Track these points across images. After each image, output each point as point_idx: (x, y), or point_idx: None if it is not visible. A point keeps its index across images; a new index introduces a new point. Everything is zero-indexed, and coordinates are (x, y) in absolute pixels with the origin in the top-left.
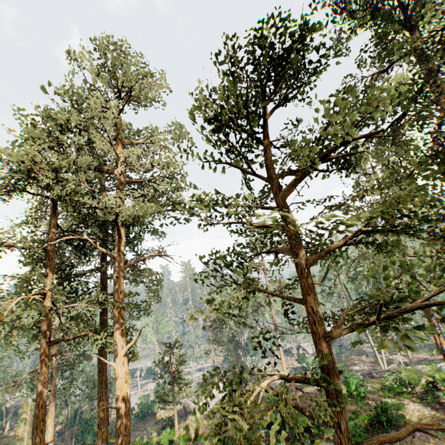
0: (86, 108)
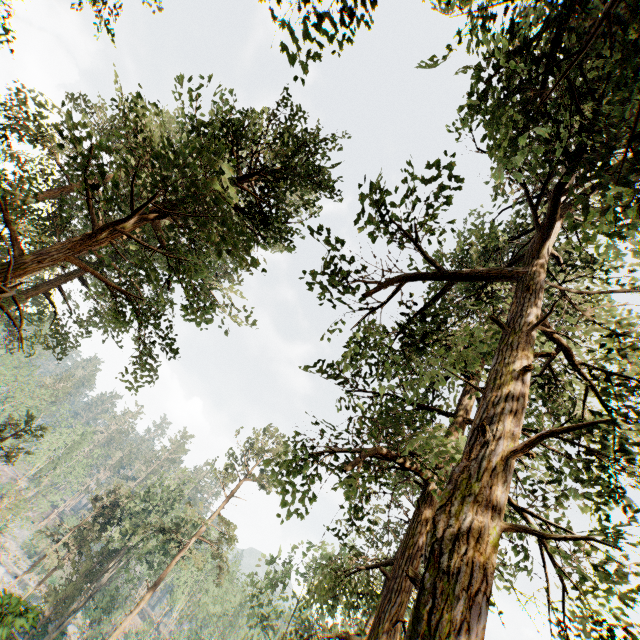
0: None
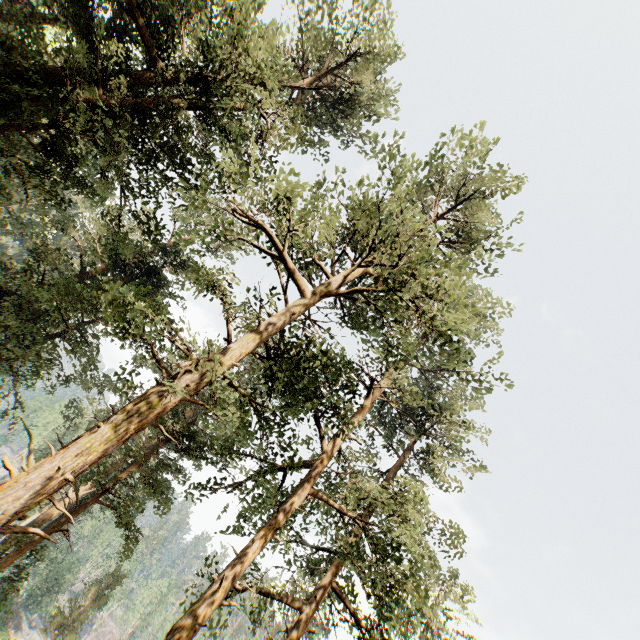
0: None
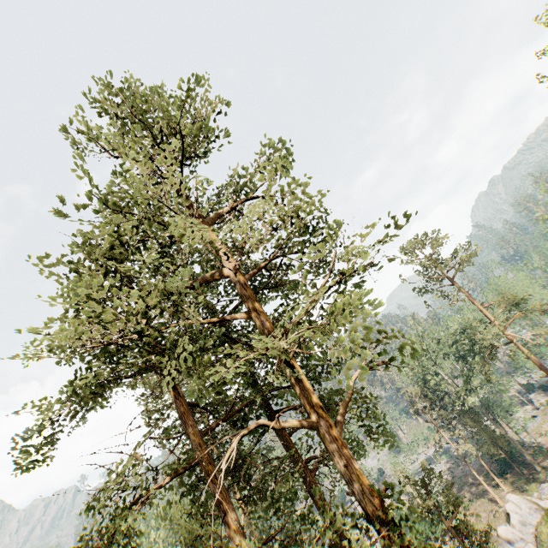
0: (134, 205)
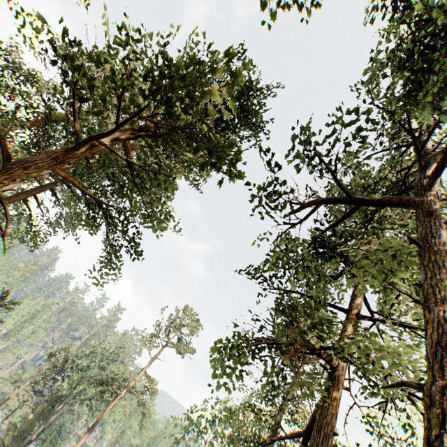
0: None
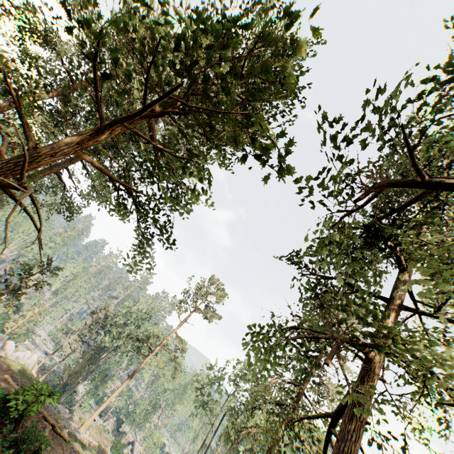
0: None
